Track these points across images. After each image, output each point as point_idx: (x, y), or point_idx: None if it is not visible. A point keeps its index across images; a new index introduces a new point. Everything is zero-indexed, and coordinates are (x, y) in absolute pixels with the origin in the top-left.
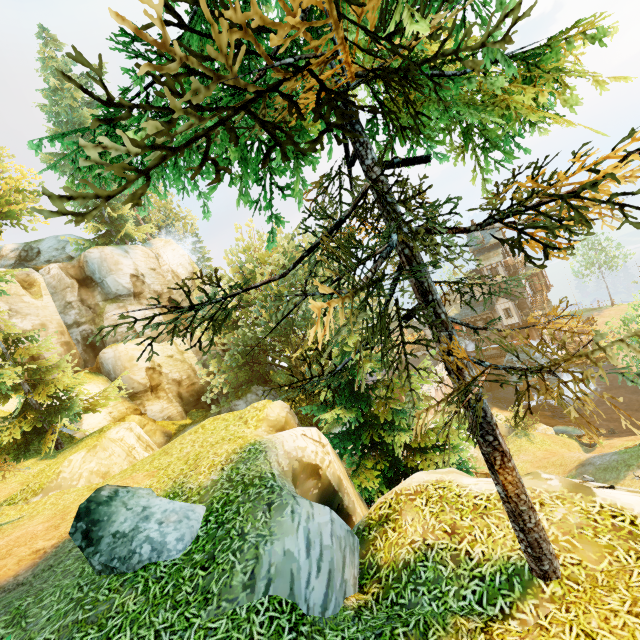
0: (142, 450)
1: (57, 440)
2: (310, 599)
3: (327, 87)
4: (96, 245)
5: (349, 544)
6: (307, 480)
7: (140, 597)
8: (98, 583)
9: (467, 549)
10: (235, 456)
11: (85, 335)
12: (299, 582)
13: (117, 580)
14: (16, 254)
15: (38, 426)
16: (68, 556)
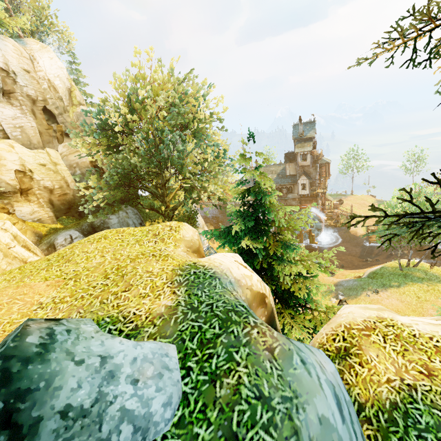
0: (20, 249)
1: None
2: None
3: None
4: None
5: None
6: (257, 308)
7: None
8: None
9: None
10: (180, 279)
11: None
12: None
13: None
14: None
15: None
16: None
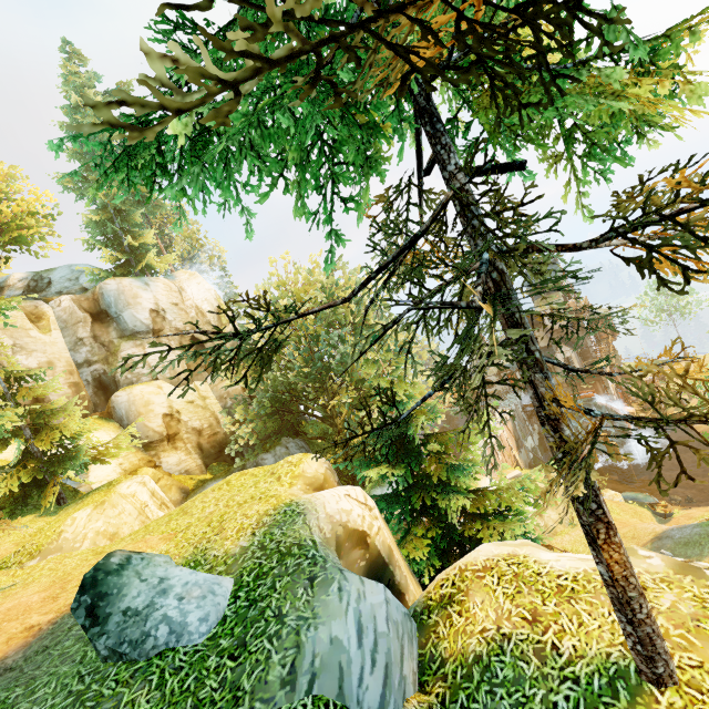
0: (156, 508)
1: (59, 494)
2: (364, 701)
3: (465, 16)
4: (113, 276)
5: (407, 631)
6: (353, 550)
7: (154, 693)
8: (103, 672)
9: (554, 642)
10: (268, 518)
11: (96, 376)
12: (350, 679)
13: (126, 669)
14: (24, 284)
15: (39, 477)
16: (67, 635)
